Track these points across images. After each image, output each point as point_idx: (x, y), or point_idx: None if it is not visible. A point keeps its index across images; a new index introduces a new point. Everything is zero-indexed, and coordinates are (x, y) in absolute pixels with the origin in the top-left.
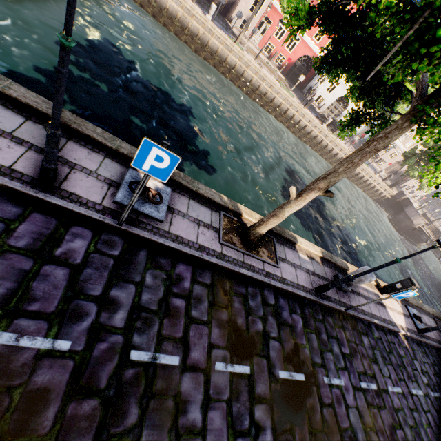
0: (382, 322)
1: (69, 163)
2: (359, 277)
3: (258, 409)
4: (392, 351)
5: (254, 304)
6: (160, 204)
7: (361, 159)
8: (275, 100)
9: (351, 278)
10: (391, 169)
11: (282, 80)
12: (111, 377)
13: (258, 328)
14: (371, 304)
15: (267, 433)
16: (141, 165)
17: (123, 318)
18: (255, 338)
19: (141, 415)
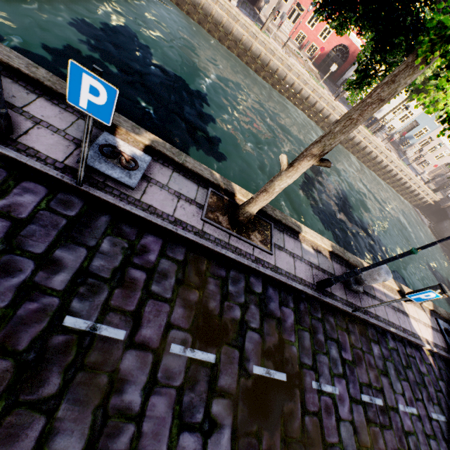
0: (401, 331)
1: (34, 119)
2: (372, 275)
3: (217, 403)
4: (410, 366)
5: (235, 289)
6: (134, 171)
7: (361, 114)
8: (303, 91)
9: (357, 272)
10: (437, 172)
11: (312, 72)
12: (34, 340)
13: (235, 315)
14: (389, 310)
15: (225, 432)
16: (77, 100)
17: (65, 280)
18: (228, 326)
19: (63, 386)
